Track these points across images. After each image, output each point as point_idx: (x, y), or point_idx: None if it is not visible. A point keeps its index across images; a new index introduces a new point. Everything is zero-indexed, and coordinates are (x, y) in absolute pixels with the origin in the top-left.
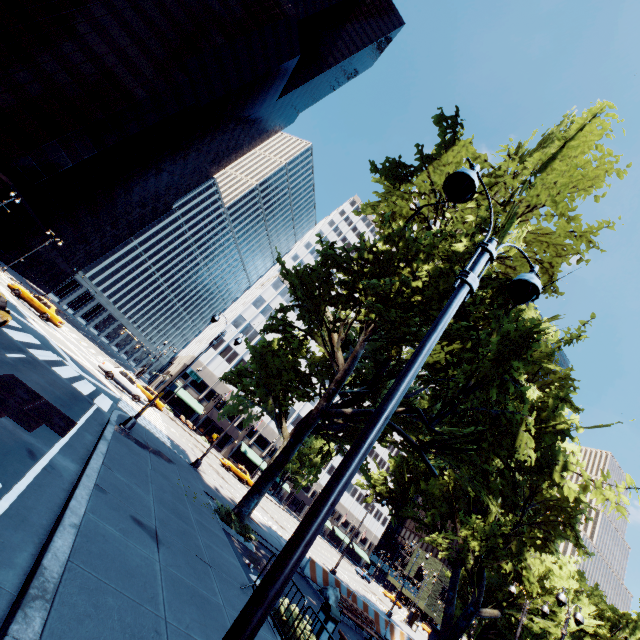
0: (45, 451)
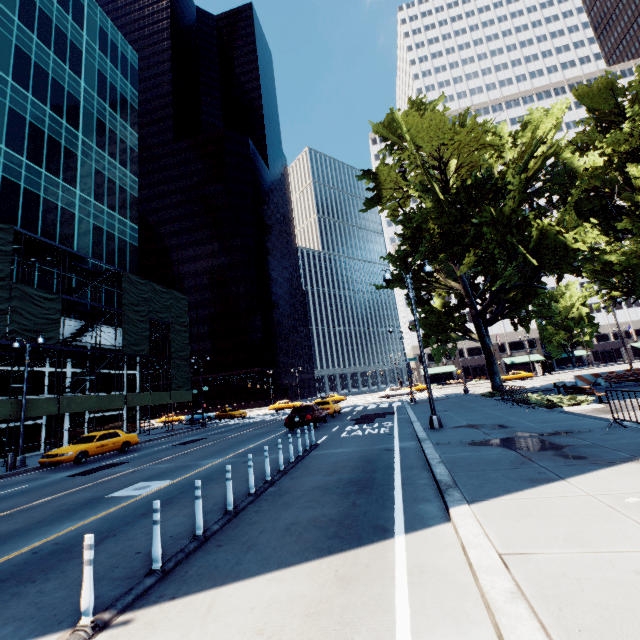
0: (393, 417)
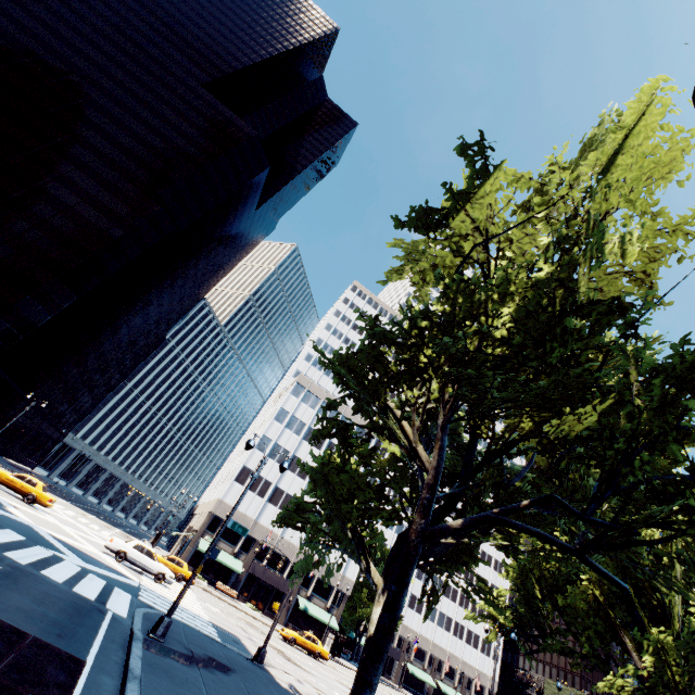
0: None
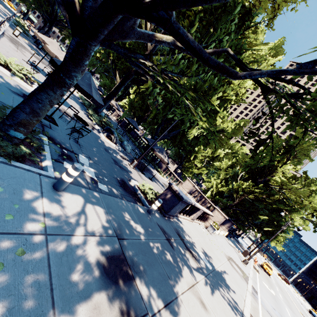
0: None
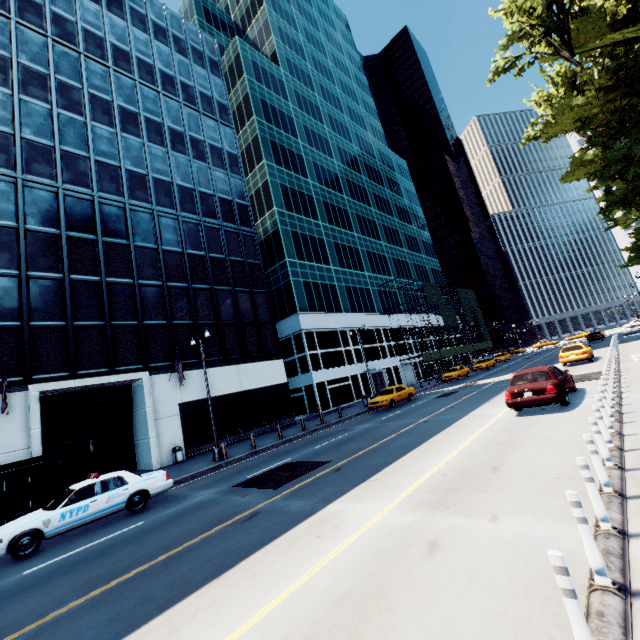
0: None
